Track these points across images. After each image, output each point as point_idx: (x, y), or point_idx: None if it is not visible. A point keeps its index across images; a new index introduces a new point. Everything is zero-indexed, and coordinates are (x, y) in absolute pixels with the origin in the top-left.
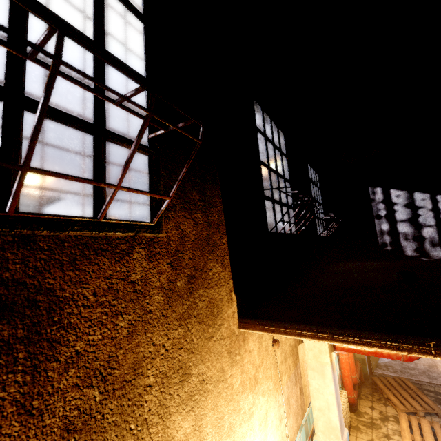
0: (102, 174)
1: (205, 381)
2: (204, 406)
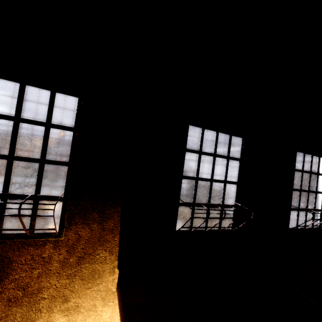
0: (33, 216)
1: (79, 306)
2: (76, 317)
